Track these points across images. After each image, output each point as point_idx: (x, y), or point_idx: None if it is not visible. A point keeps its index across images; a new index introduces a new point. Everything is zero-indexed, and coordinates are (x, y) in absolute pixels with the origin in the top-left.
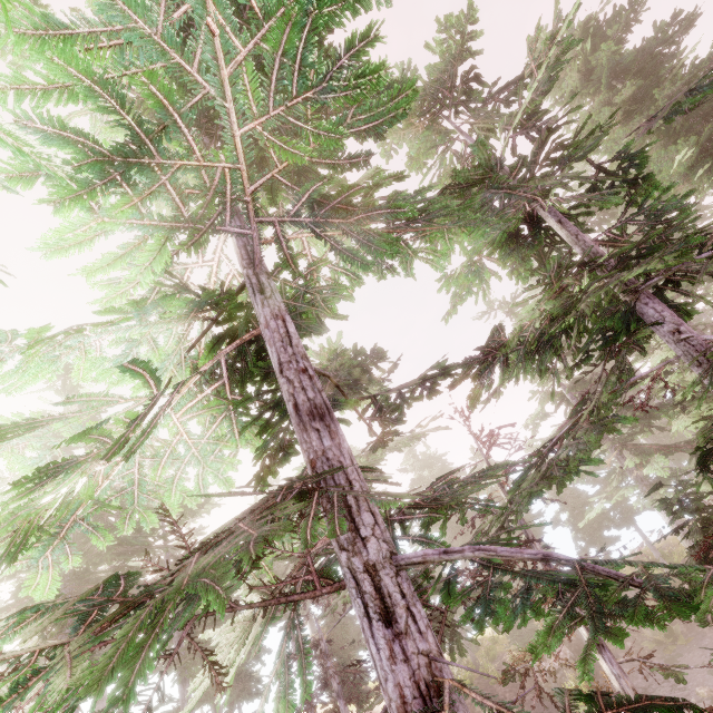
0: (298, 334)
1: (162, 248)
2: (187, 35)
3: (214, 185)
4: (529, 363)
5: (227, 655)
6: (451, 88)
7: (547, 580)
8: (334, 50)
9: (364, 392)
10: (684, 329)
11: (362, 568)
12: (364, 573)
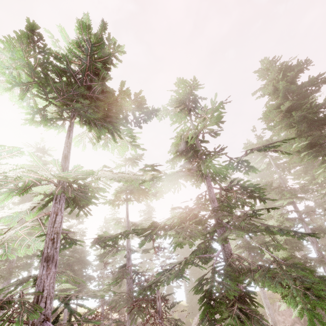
0: (61, 220)
1: (8, 195)
2: (51, 103)
3: (26, 182)
4: None
5: None
6: (189, 101)
7: None
8: (129, 90)
9: (148, 195)
10: (226, 245)
11: (31, 323)
12: (31, 325)
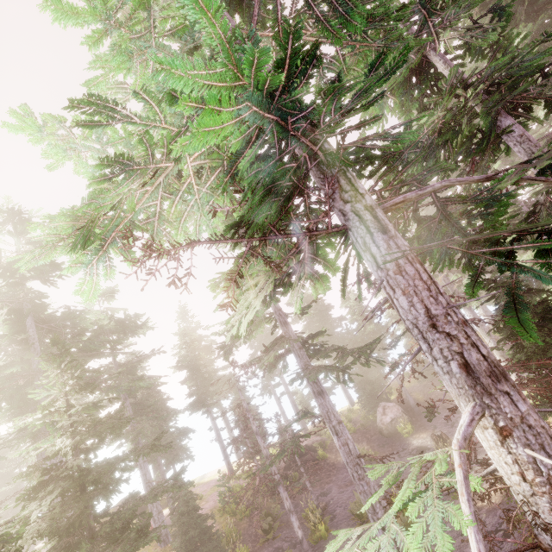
0: None
1: None
2: None
3: None
4: (420, 165)
5: (229, 334)
6: None
7: (463, 235)
8: None
9: None
10: (527, 134)
11: (363, 208)
12: (365, 210)
